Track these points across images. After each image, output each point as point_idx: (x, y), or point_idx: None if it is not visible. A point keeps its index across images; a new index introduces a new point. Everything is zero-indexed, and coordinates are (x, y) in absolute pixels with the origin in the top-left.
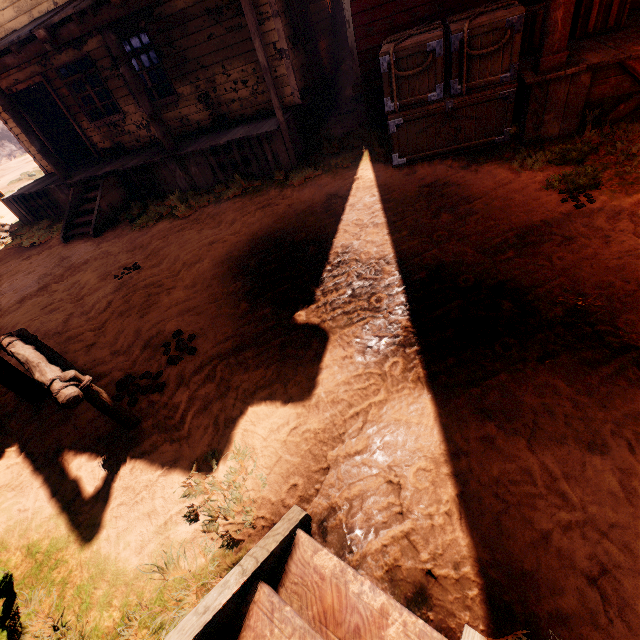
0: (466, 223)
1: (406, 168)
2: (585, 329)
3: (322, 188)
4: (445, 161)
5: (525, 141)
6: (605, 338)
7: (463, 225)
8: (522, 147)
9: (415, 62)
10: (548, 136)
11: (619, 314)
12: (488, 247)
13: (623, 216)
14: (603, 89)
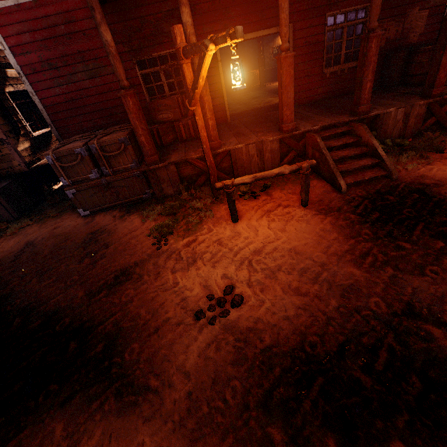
0: (95, 266)
1: (90, 217)
2: (105, 363)
3: (27, 236)
4: (113, 212)
5: (158, 197)
6: (112, 370)
7: (92, 268)
8: (154, 202)
9: (72, 158)
10: (169, 194)
11: (132, 343)
12: (94, 288)
13: (173, 256)
14: (188, 171)
